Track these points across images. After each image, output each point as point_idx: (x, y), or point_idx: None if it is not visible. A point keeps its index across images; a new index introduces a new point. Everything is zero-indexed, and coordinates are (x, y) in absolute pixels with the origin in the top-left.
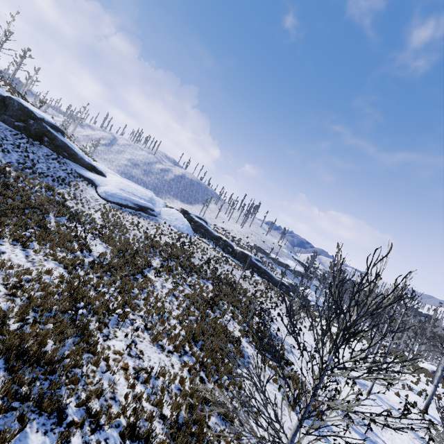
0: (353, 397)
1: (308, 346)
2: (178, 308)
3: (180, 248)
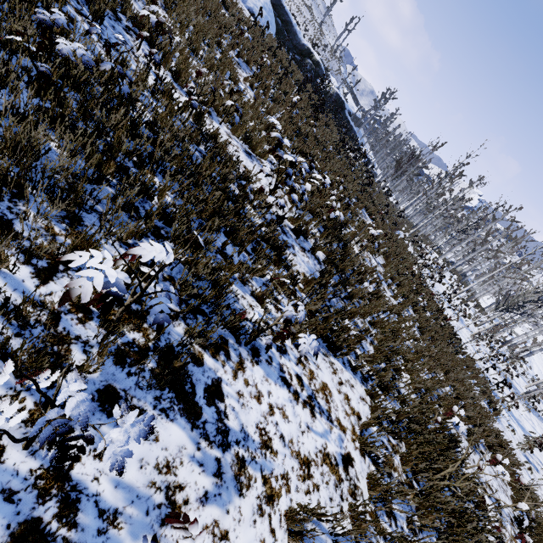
0: (471, 346)
1: (433, 287)
2: (416, 325)
3: (313, 116)
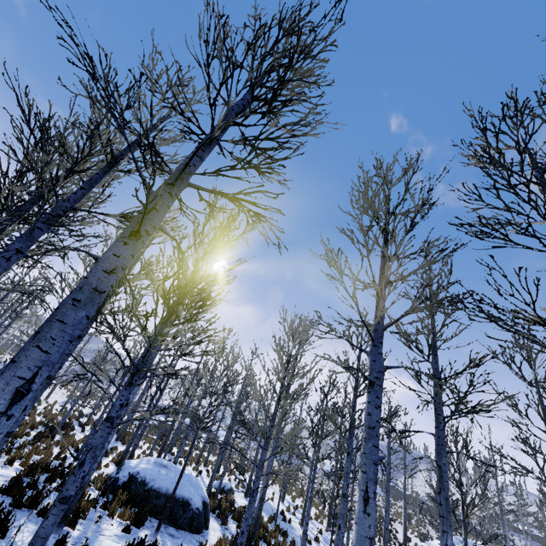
0: None
1: None
2: None
3: None
